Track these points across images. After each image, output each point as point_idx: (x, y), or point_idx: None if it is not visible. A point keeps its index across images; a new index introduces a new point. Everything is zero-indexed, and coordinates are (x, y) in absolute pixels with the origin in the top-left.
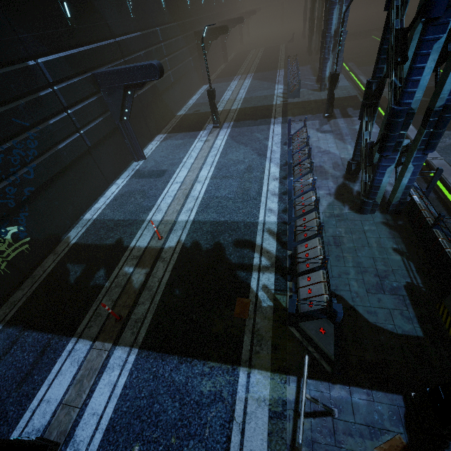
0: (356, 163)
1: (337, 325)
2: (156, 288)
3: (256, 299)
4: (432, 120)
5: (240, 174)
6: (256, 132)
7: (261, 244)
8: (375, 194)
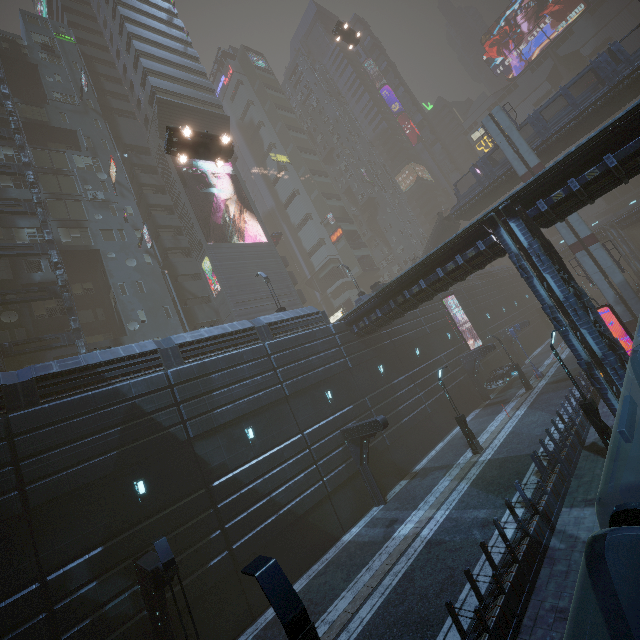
0: None
1: None
2: None
3: None
4: None
5: None
6: None
7: None
8: None
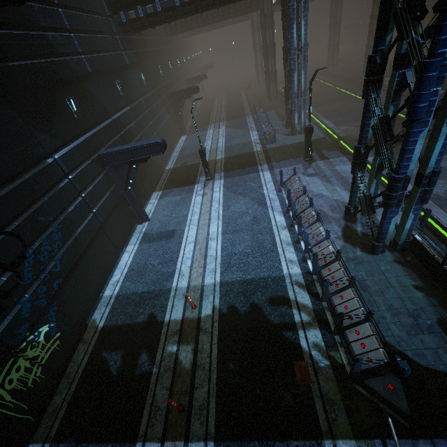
0: (353, 206)
1: (404, 380)
2: (208, 365)
3: (312, 359)
4: (424, 182)
5: (249, 226)
6: (248, 181)
7: (295, 299)
8: (384, 238)
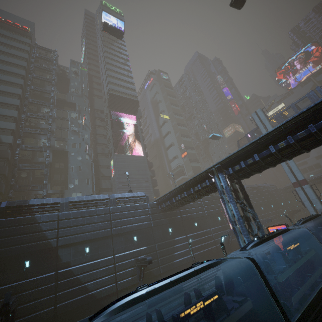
0: None
1: None
2: None
3: None
4: None
5: None
6: None
7: None
8: None
